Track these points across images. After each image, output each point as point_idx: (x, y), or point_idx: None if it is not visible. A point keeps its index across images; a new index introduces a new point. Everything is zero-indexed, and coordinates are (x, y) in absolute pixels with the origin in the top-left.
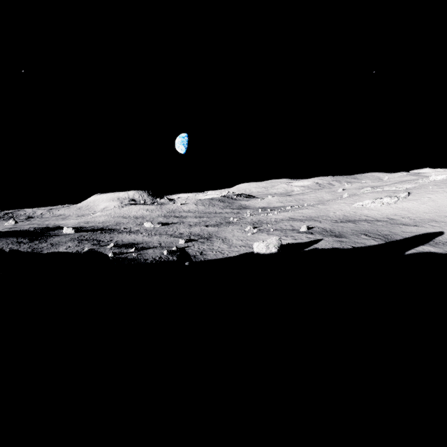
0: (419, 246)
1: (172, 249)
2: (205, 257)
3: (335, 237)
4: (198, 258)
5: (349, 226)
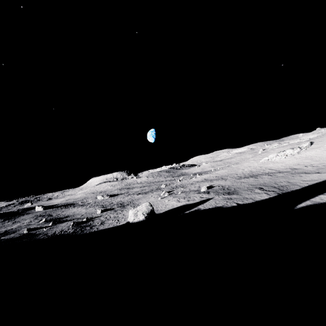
0: (316, 196)
1: (83, 220)
2: (99, 227)
3: (226, 195)
4: (91, 229)
5: (249, 181)
